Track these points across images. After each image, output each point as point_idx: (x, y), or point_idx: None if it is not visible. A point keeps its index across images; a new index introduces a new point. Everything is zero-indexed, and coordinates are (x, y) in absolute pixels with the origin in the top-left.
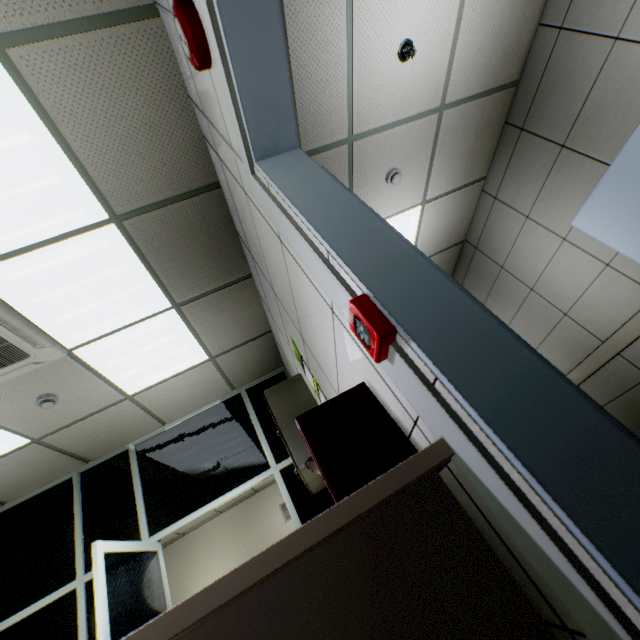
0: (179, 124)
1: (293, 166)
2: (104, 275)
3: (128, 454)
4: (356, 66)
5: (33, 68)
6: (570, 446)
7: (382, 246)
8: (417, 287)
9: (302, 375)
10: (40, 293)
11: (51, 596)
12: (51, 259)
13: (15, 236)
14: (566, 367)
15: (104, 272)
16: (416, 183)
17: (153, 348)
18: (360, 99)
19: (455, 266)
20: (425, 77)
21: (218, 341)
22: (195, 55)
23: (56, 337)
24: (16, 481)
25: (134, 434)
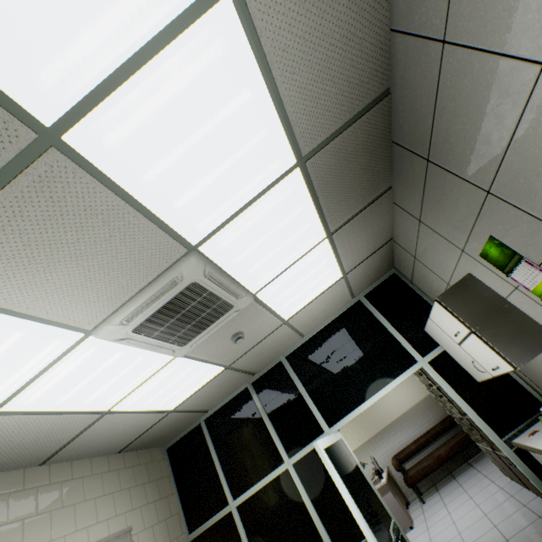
0: (371, 24)
1: None
2: (284, 222)
3: (282, 365)
4: None
5: (259, 1)
6: None
7: None
8: None
9: (474, 275)
10: (240, 252)
11: (271, 475)
12: (251, 218)
13: (229, 205)
14: None
15: (284, 219)
16: None
17: (306, 278)
18: None
19: None
20: None
21: (351, 259)
22: None
23: (246, 287)
24: (214, 396)
25: (283, 349)
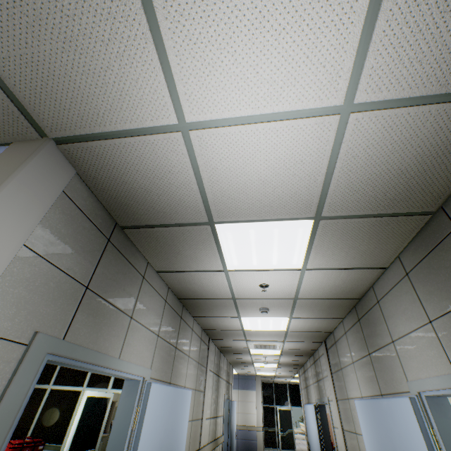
0: None
1: (131, 392)
2: None
3: None
4: (234, 285)
5: None
6: None
7: None
8: None
9: None
10: None
11: (74, 387)
12: None
13: None
14: None
15: None
16: (283, 312)
17: None
18: (238, 291)
19: (327, 337)
20: (280, 291)
21: None
22: None
23: None
24: None
25: None
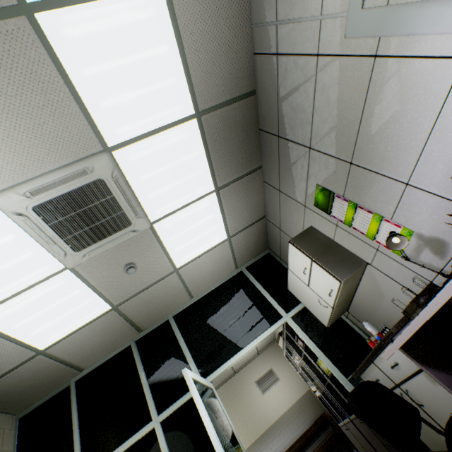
0: (242, 45)
1: None
2: (183, 160)
3: (169, 323)
4: None
5: (179, 0)
6: None
7: None
8: None
9: (314, 226)
10: (146, 172)
11: (134, 437)
12: (157, 144)
13: (143, 124)
14: None
15: (183, 157)
16: None
17: (198, 226)
18: None
19: None
20: None
21: (234, 223)
22: None
23: (146, 211)
24: (94, 348)
25: (172, 306)
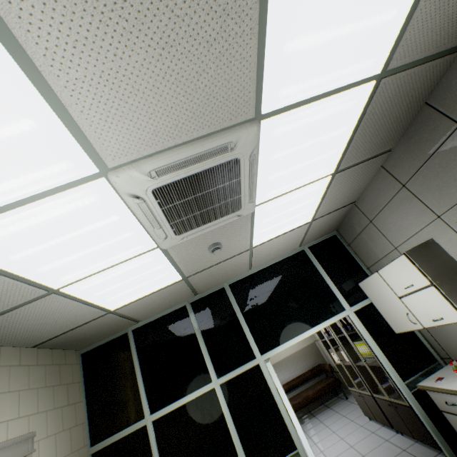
0: None
1: None
2: (326, 136)
3: (224, 291)
4: None
5: None
6: None
7: None
8: None
9: (437, 240)
10: (281, 149)
11: (196, 393)
12: (314, 114)
13: (315, 83)
14: None
15: (328, 133)
16: None
17: (293, 209)
18: None
19: None
20: None
21: (326, 207)
22: None
23: (257, 193)
24: (154, 307)
25: (230, 276)
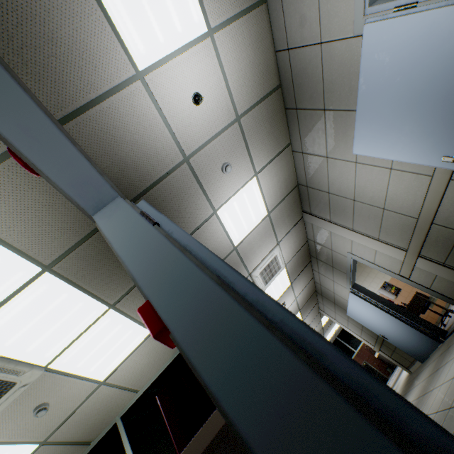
0: None
1: (114, 211)
2: (52, 307)
3: (117, 426)
4: (169, 119)
5: None
6: (276, 402)
7: (160, 256)
8: (179, 283)
9: None
10: (10, 336)
11: None
12: (11, 311)
13: None
14: (404, 243)
15: (51, 305)
16: (244, 165)
17: (106, 341)
18: (181, 135)
19: (300, 202)
20: (217, 107)
21: None
22: (30, 171)
23: (32, 361)
24: None
25: (117, 408)
